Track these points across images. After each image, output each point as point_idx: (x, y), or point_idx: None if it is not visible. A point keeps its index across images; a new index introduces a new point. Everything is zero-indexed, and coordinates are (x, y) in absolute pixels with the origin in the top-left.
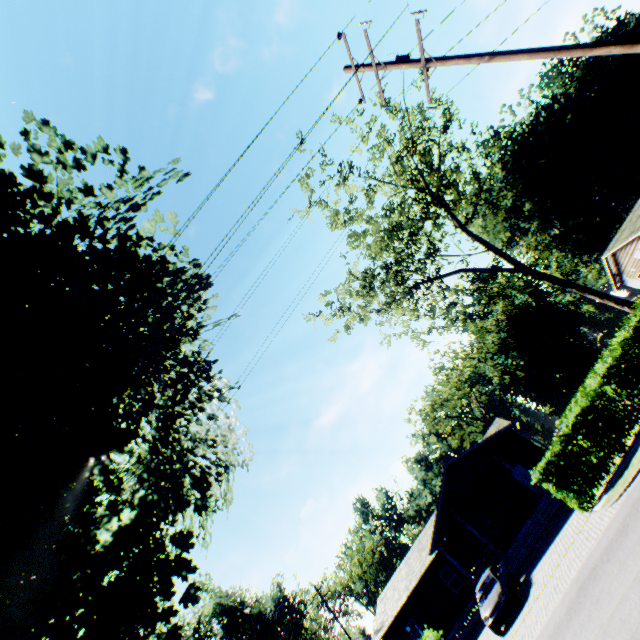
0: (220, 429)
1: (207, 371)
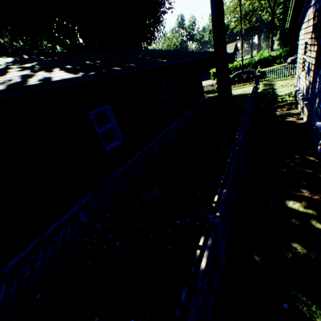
0: None
1: (164, 28)
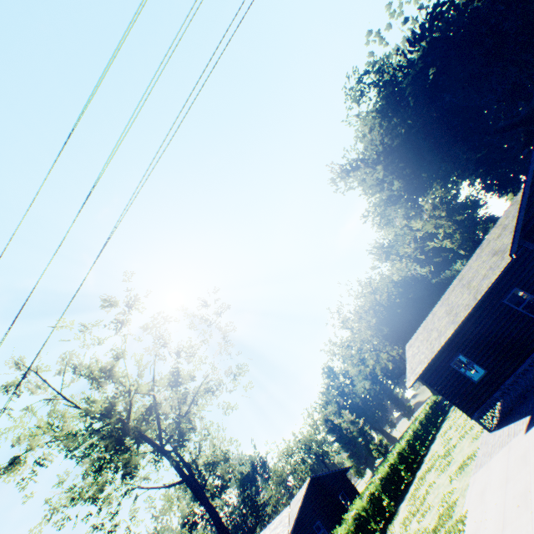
0: None
1: None
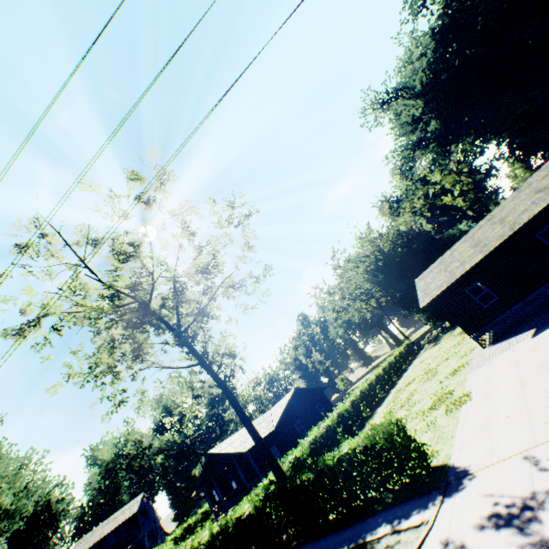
0: (24, 458)
1: None
